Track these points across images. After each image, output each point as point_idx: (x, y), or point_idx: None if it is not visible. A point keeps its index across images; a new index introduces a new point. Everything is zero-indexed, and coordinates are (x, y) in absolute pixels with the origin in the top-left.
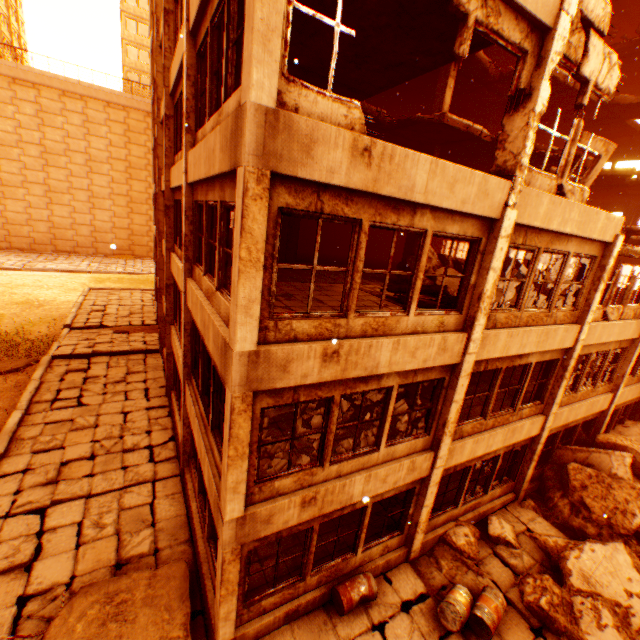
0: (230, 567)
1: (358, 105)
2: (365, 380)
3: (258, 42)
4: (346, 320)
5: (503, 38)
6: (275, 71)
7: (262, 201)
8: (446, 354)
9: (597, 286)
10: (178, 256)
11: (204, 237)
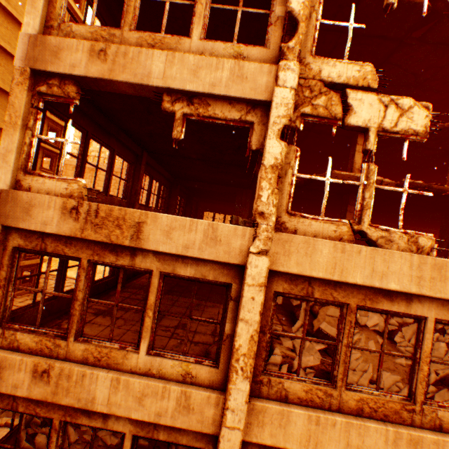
0: None
1: (81, 180)
2: (89, 412)
3: (1, 158)
4: (67, 342)
5: (220, 118)
6: (10, 170)
7: None
8: (193, 415)
9: None
10: None
11: None
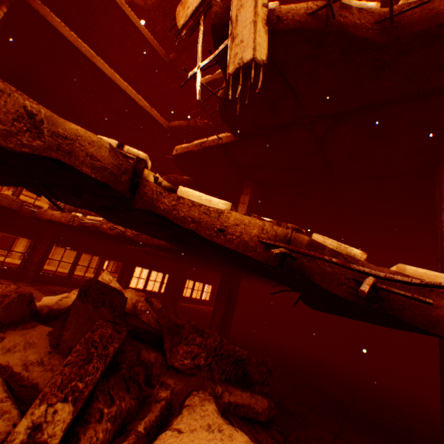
0: None
1: None
2: None
3: None
4: None
5: None
6: None
7: None
8: None
9: None
10: None
11: None
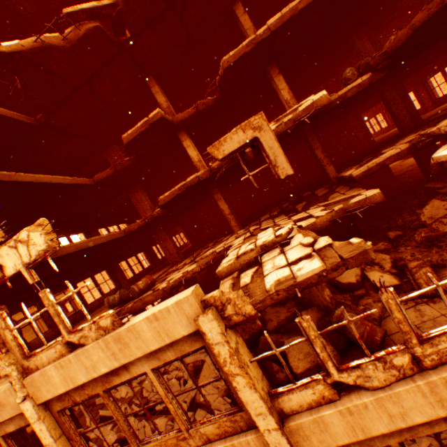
0: None
1: None
2: None
3: None
4: None
5: None
6: None
7: None
8: None
9: (231, 383)
10: None
11: None
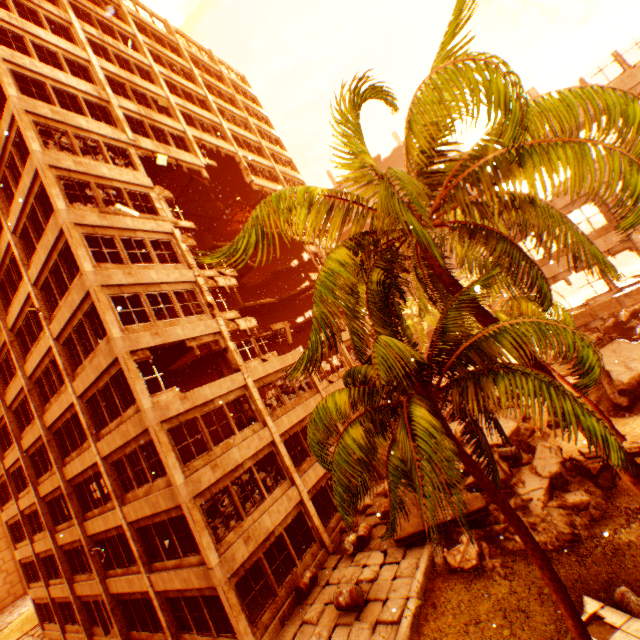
0: (230, 595)
1: (175, 387)
2: (237, 470)
3: (141, 394)
4: (213, 451)
5: (208, 342)
6: (149, 397)
7: (162, 431)
8: (264, 439)
9: (312, 375)
10: (96, 515)
11: (130, 471)
